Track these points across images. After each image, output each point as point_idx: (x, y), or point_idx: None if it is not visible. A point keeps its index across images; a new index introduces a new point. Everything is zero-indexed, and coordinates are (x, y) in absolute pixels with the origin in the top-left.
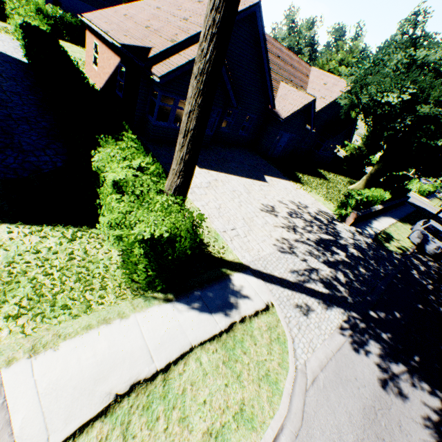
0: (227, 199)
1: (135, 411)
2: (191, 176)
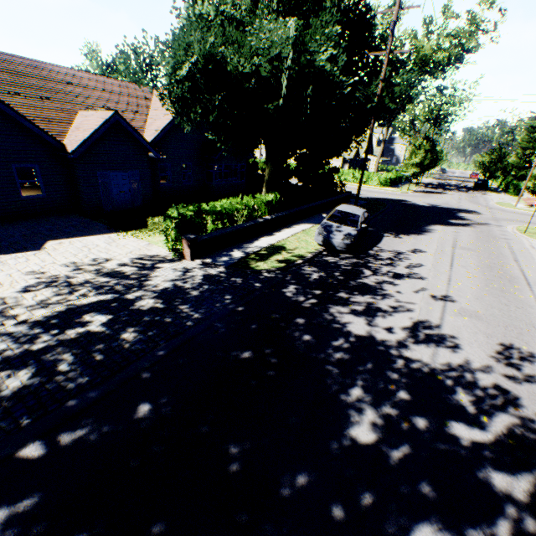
0: None
1: None
2: None
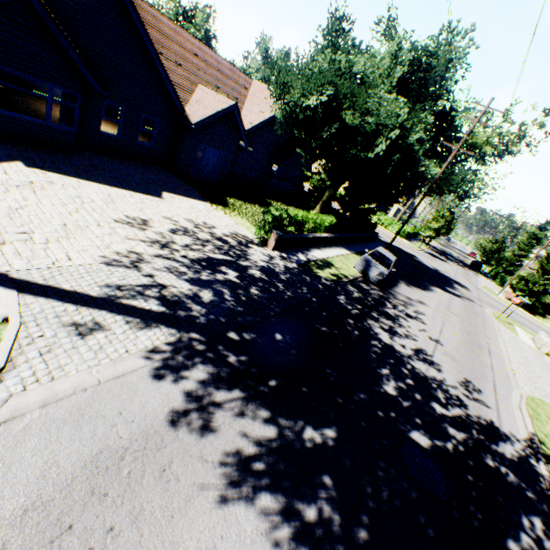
0: (53, 202)
1: None
2: None
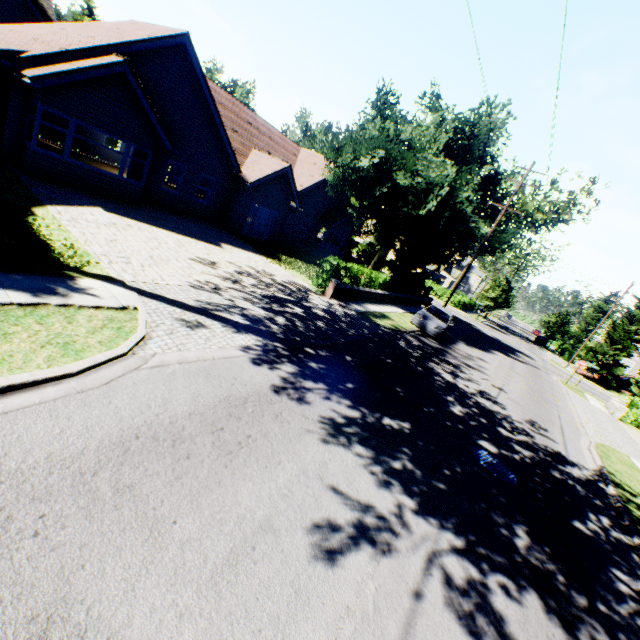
0: (136, 240)
1: None
2: None
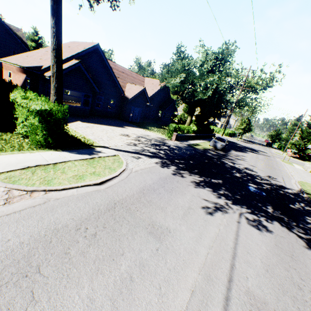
0: (99, 131)
1: (39, 170)
2: (61, 96)
